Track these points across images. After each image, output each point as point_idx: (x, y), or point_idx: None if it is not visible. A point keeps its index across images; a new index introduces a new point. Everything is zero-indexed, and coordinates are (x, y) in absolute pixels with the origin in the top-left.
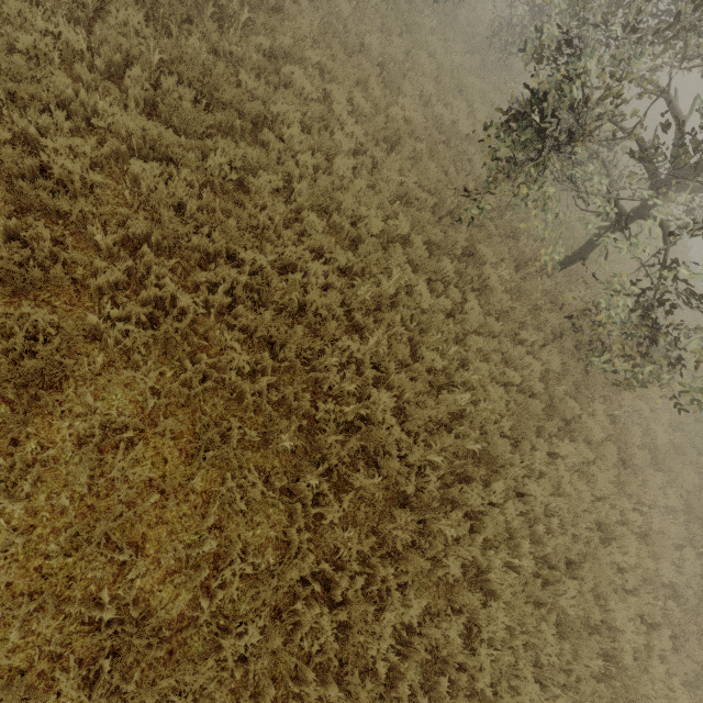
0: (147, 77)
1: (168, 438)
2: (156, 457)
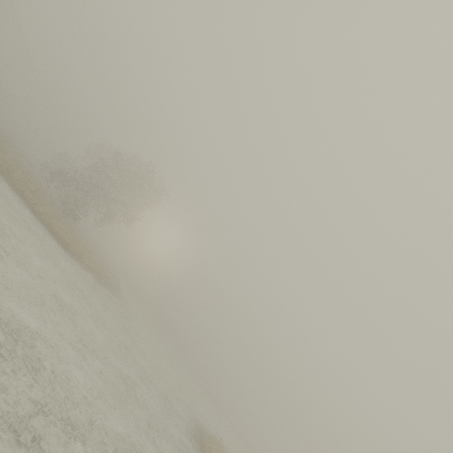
0: None
1: None
2: None
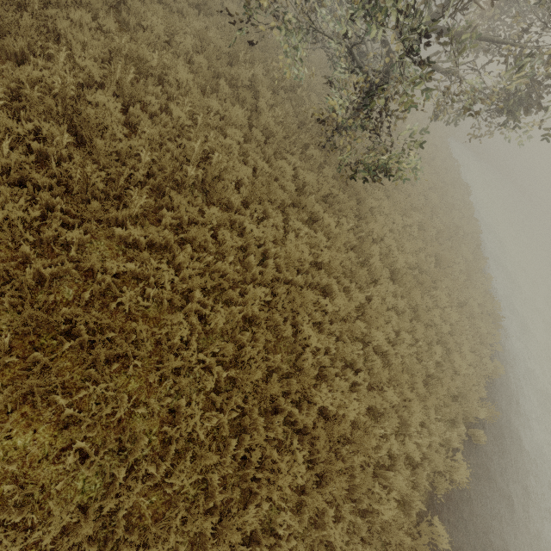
0: None
1: None
2: None
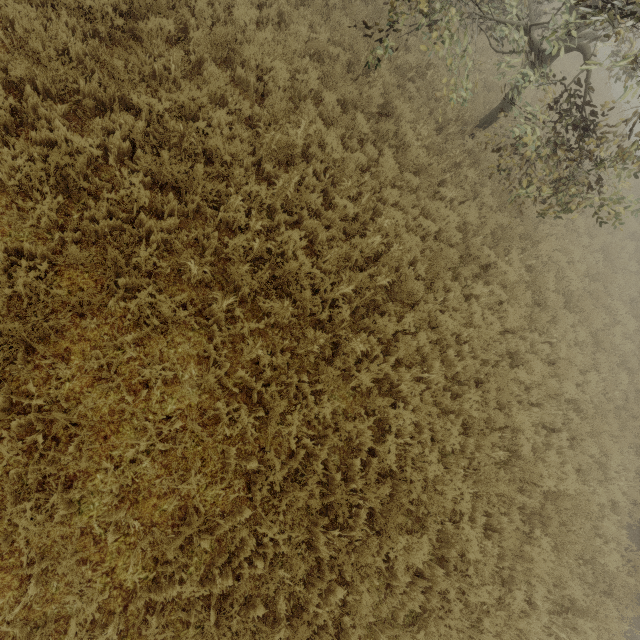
0: None
1: (82, 271)
2: (72, 287)
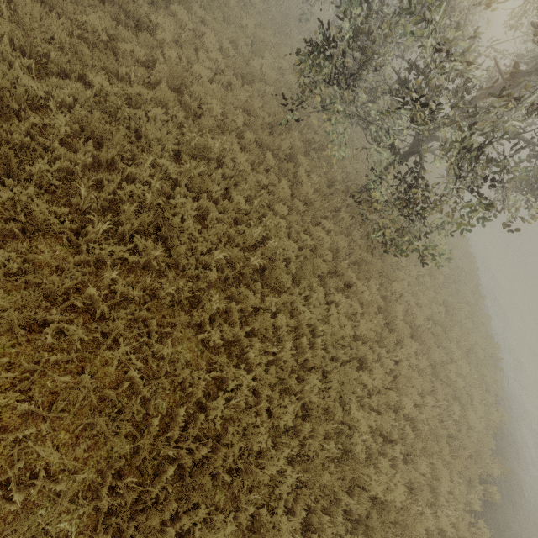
0: None
1: None
2: None
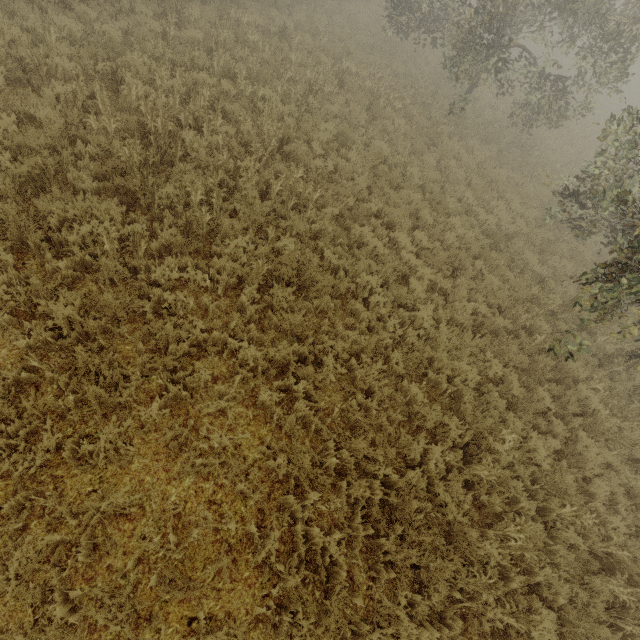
0: (255, 286)
1: None
2: None
